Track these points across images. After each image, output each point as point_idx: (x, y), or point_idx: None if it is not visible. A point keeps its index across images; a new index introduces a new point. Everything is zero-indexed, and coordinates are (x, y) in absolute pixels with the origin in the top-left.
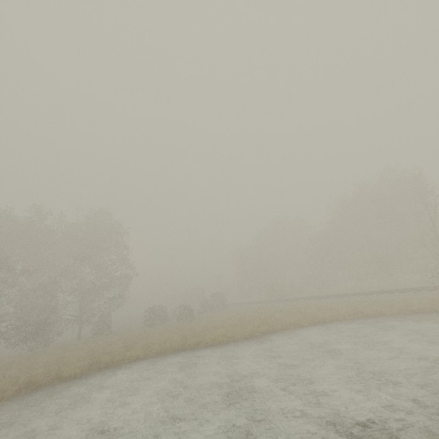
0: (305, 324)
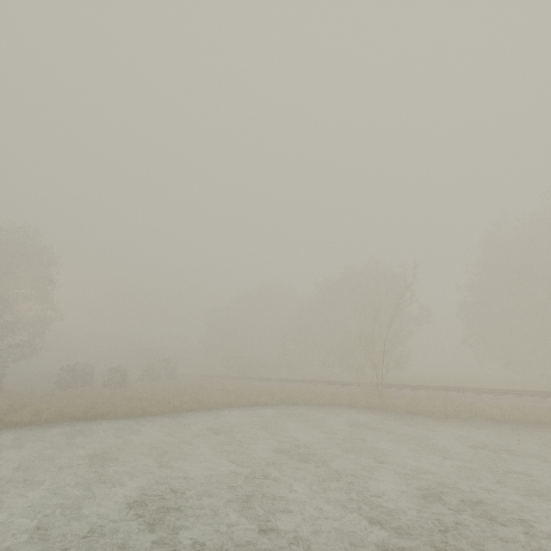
0: (236, 406)
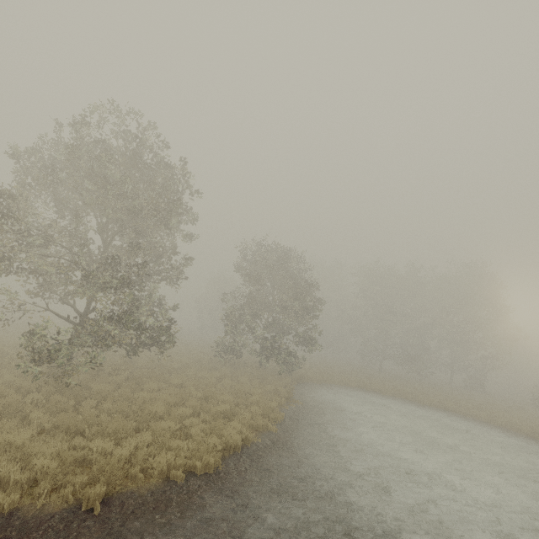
0: None
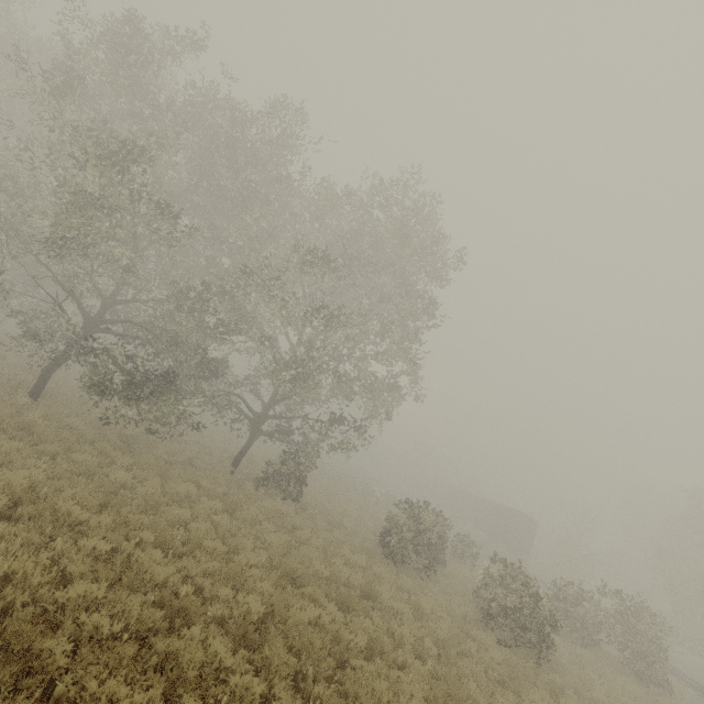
0: None
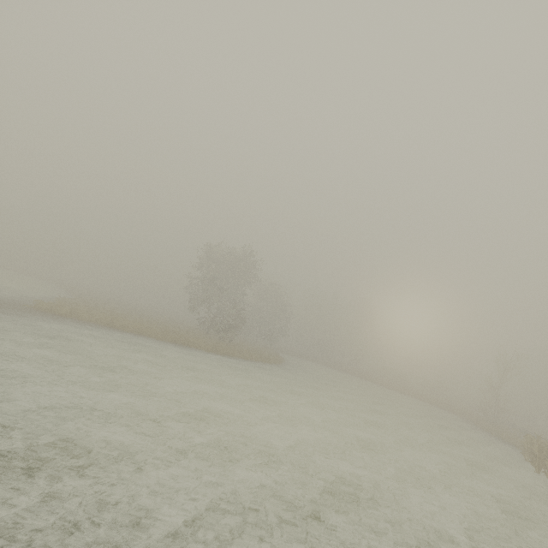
0: (419, 399)
